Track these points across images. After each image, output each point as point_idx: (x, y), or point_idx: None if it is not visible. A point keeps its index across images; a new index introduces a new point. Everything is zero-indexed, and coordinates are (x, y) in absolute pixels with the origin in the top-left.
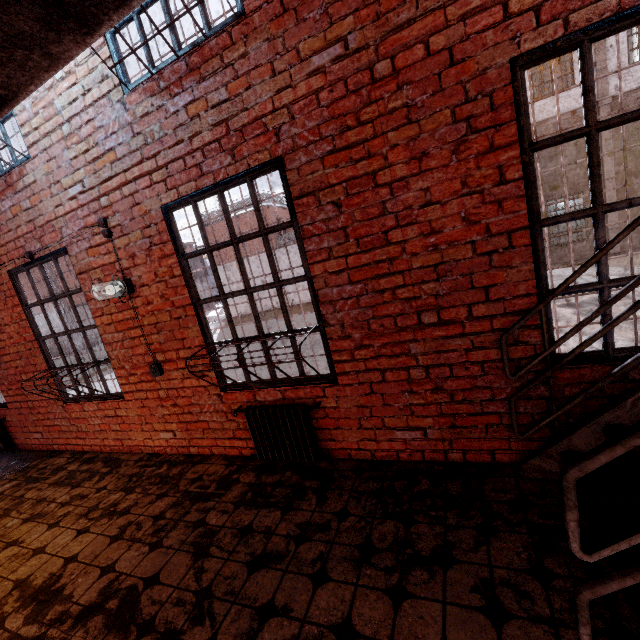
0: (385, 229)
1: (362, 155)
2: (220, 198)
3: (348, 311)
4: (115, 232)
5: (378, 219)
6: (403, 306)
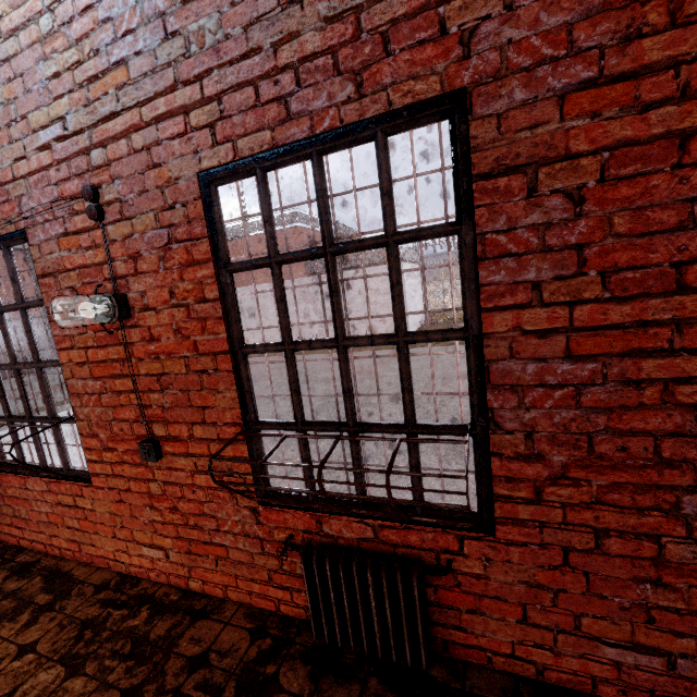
0: (682, 258)
1: (665, 93)
2: (315, 166)
3: (549, 410)
4: (109, 212)
5: (670, 235)
6: (684, 419)
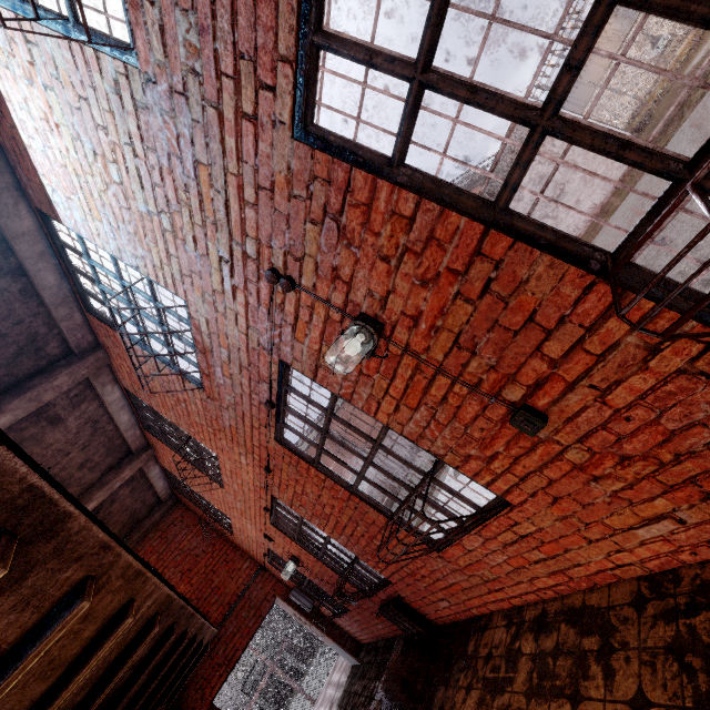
0: None
1: None
2: None
3: None
4: (292, 272)
5: None
6: None
